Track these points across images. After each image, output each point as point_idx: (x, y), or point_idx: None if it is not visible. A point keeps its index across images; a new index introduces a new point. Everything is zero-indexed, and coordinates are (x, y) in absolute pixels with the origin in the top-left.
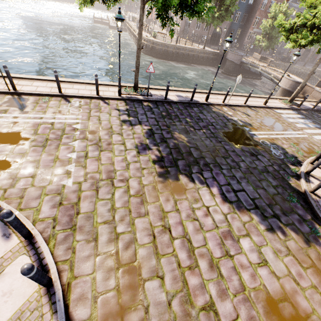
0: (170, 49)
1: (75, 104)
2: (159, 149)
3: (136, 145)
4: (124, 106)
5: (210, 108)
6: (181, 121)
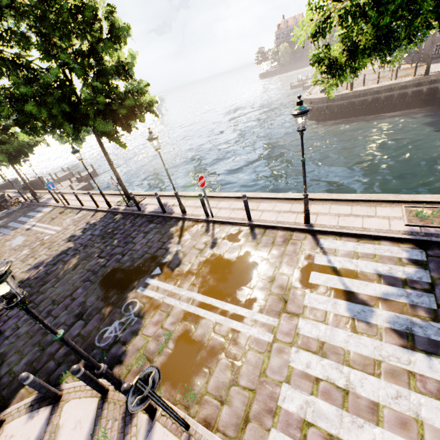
0: (336, 102)
1: (76, 216)
2: (40, 271)
3: (39, 262)
4: (98, 219)
5: (173, 225)
6: (107, 242)
